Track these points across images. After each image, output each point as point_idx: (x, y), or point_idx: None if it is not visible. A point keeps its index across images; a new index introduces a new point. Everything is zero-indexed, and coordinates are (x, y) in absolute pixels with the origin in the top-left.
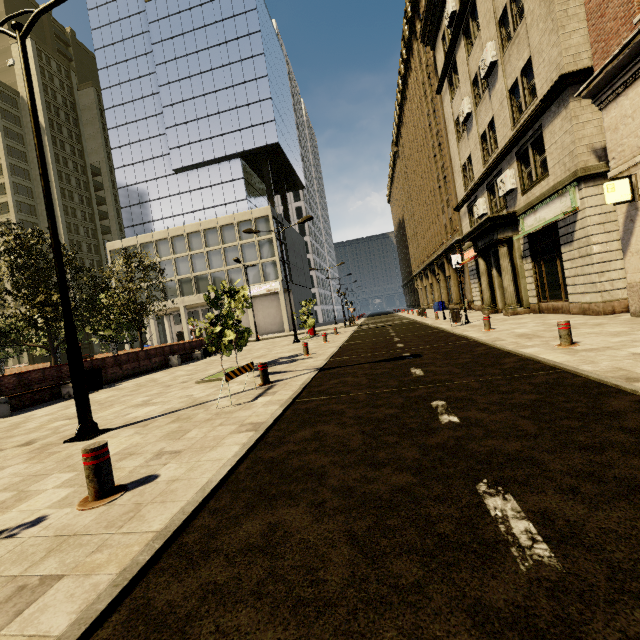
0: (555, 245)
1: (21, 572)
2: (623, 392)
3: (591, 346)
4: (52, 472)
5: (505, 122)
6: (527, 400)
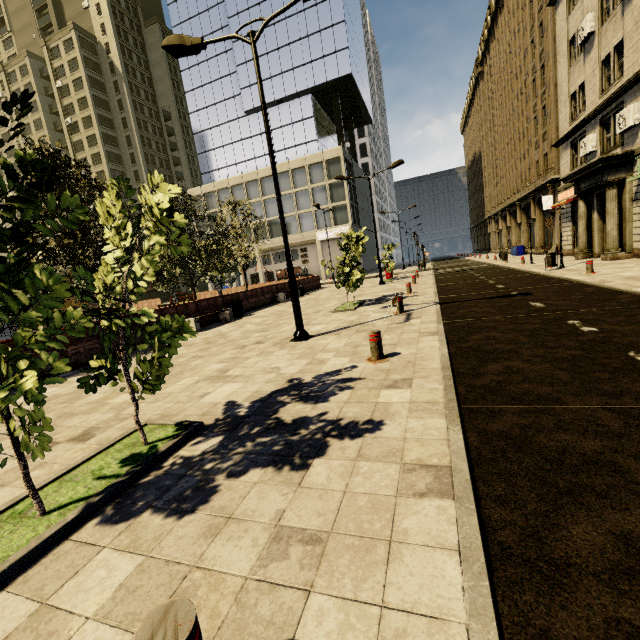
0: None
1: (384, 378)
2: None
3: None
4: (315, 352)
5: (638, 46)
6: None
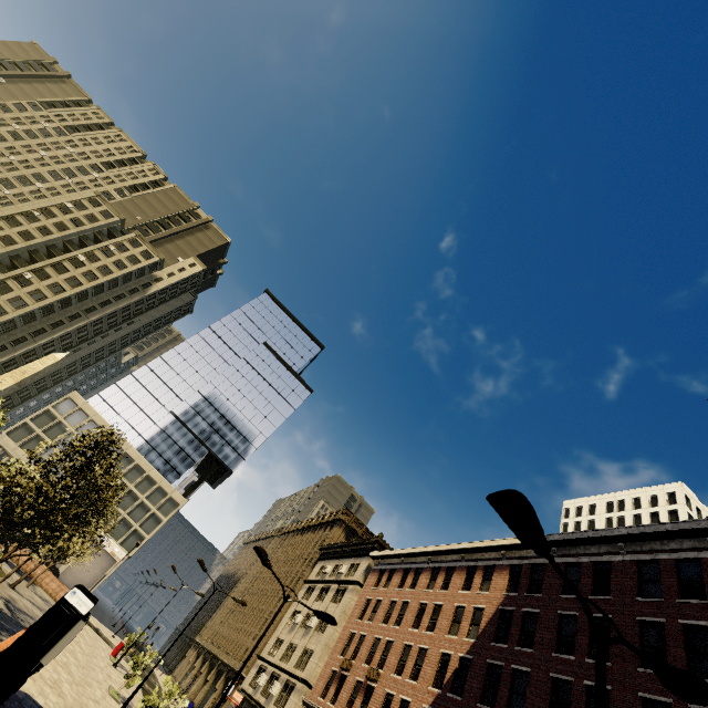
0: None
1: None
2: None
3: None
4: None
5: (296, 657)
6: None
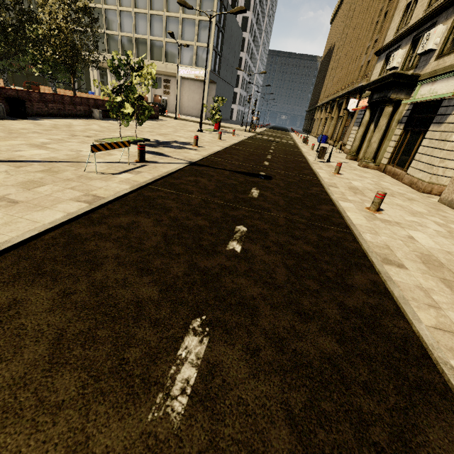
0: (428, 121)
1: None
2: (372, 269)
3: (388, 218)
4: None
5: None
6: (302, 250)
